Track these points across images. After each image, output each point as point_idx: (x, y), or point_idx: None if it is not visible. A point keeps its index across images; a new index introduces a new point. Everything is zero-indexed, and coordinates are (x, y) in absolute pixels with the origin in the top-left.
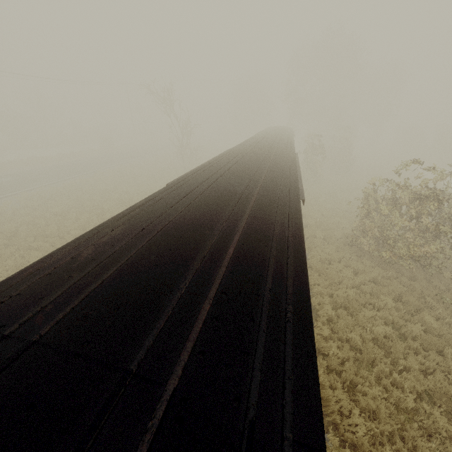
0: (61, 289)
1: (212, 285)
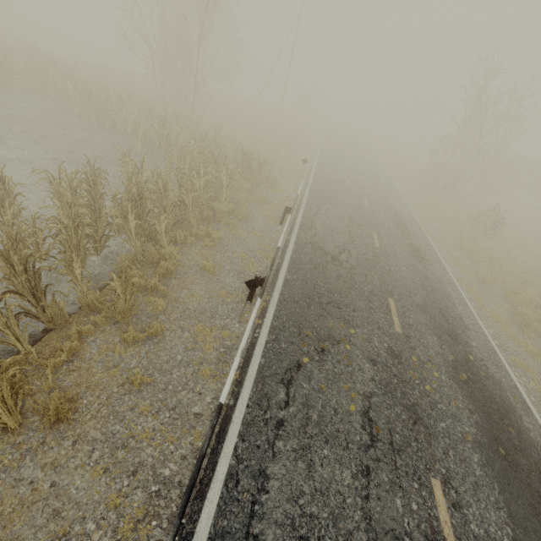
0: None
1: None
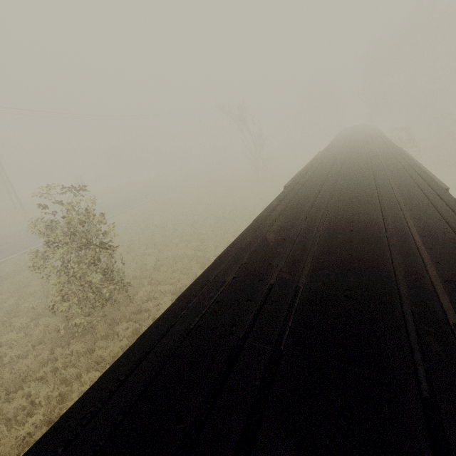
0: (284, 258)
1: (421, 256)
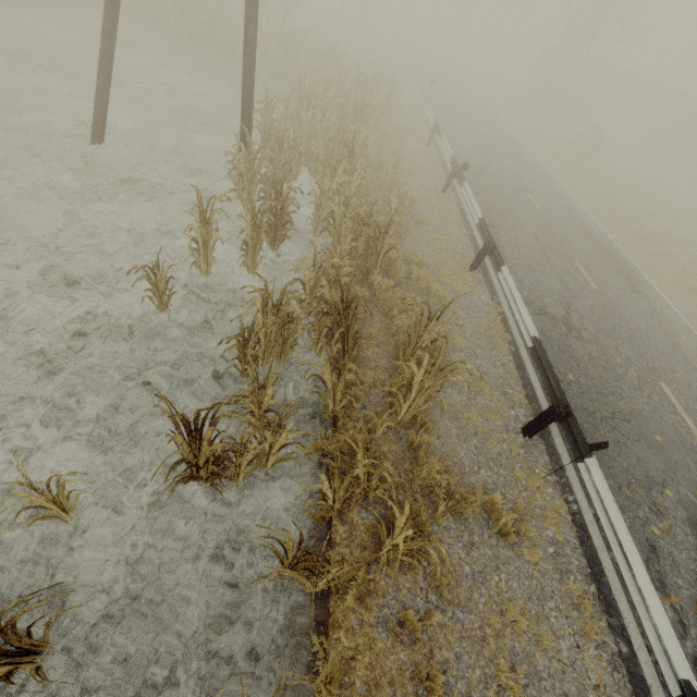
0: None
1: None
